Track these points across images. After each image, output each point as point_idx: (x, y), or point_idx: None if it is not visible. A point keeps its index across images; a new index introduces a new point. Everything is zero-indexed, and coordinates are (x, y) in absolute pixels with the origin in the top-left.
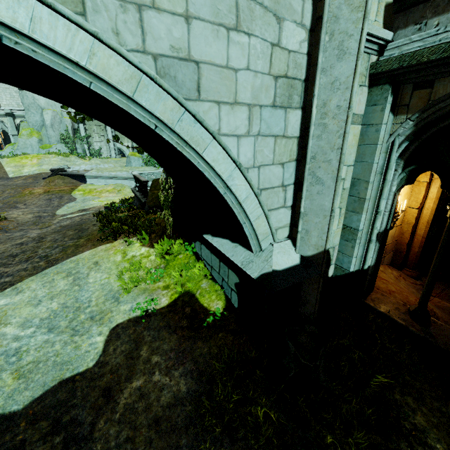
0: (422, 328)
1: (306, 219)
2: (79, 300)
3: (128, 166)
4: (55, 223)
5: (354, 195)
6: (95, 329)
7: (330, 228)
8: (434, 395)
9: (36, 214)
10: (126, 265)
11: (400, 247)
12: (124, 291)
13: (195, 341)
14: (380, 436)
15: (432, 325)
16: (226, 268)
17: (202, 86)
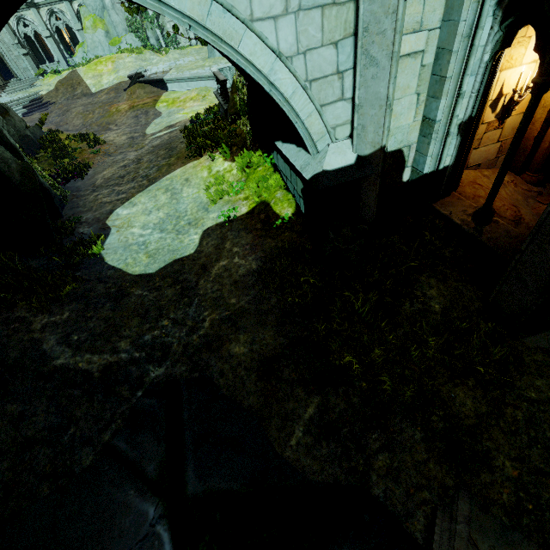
0: (475, 227)
1: (361, 113)
2: (178, 211)
3: (211, 58)
4: (147, 143)
5: (436, 74)
6: (193, 231)
7: (386, 120)
8: (459, 279)
9: (129, 136)
10: (212, 180)
11: (525, 144)
12: (211, 203)
13: (265, 238)
14: (390, 297)
15: (489, 225)
16: (294, 176)
17: None
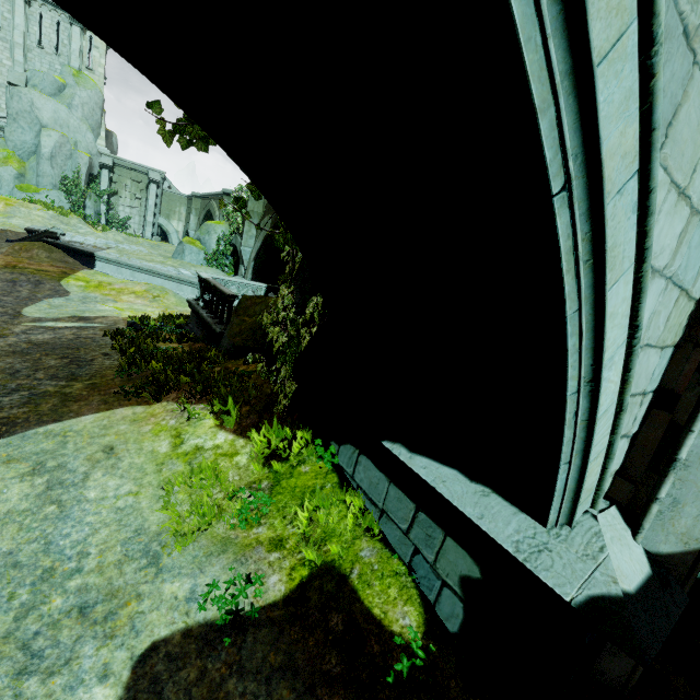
0: None
1: (682, 476)
2: (54, 548)
3: (177, 259)
4: (17, 332)
5: None
6: (92, 654)
7: None
8: None
9: None
10: (181, 467)
11: None
12: (173, 537)
13: None
14: None
15: None
16: (436, 532)
17: (674, 125)
